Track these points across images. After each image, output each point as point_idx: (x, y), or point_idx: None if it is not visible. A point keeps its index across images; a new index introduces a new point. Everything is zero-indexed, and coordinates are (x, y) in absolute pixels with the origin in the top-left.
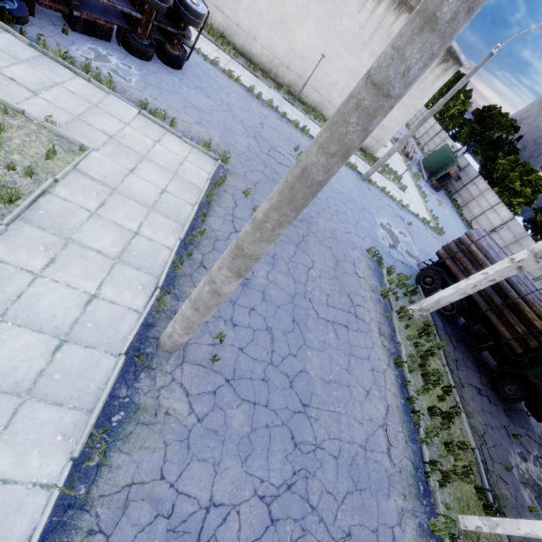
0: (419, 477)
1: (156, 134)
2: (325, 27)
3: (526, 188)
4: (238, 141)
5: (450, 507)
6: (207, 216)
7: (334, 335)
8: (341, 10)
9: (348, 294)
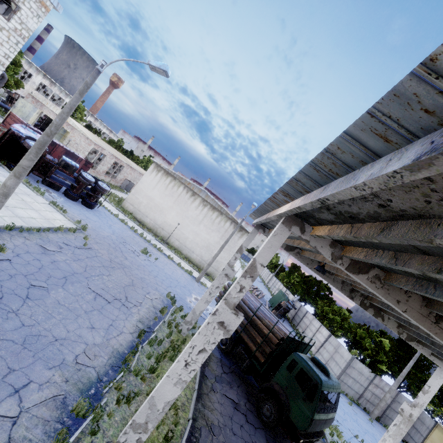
0: (97, 386)
1: (51, 210)
2: (181, 214)
3: (336, 316)
4: (103, 232)
5: (112, 415)
6: (50, 232)
7: (92, 297)
8: (188, 209)
9: (127, 296)
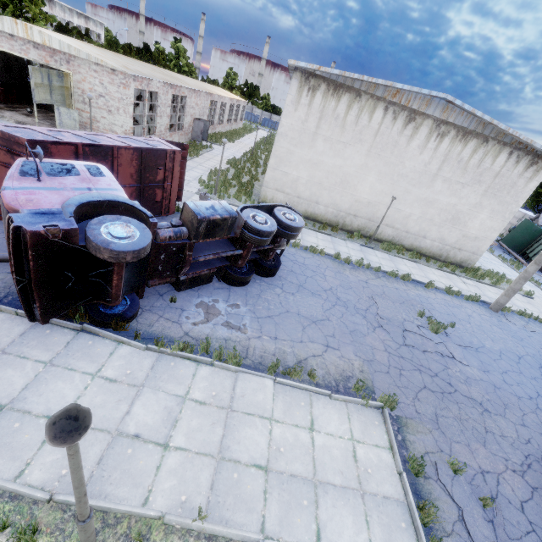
0: None
1: (303, 410)
2: (388, 174)
3: None
4: (372, 347)
5: None
6: None
7: None
8: (402, 157)
9: None
